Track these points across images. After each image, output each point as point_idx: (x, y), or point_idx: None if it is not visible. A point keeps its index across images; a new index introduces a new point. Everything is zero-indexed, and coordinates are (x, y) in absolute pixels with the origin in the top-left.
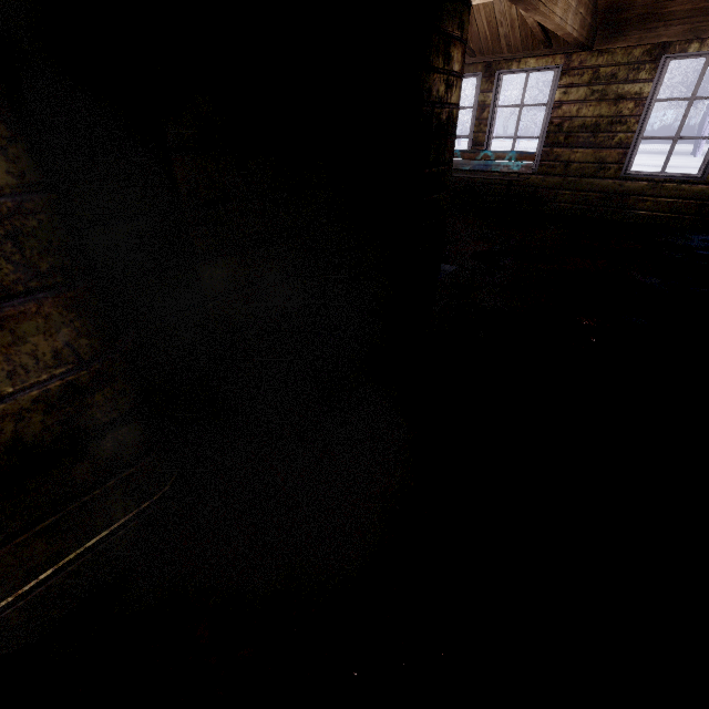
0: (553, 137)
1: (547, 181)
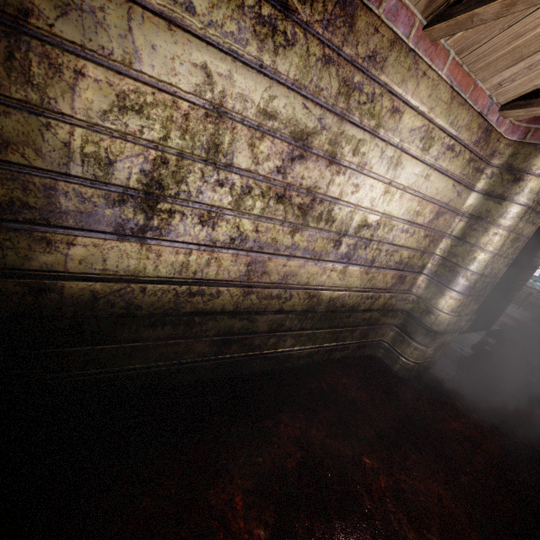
0: None
1: None
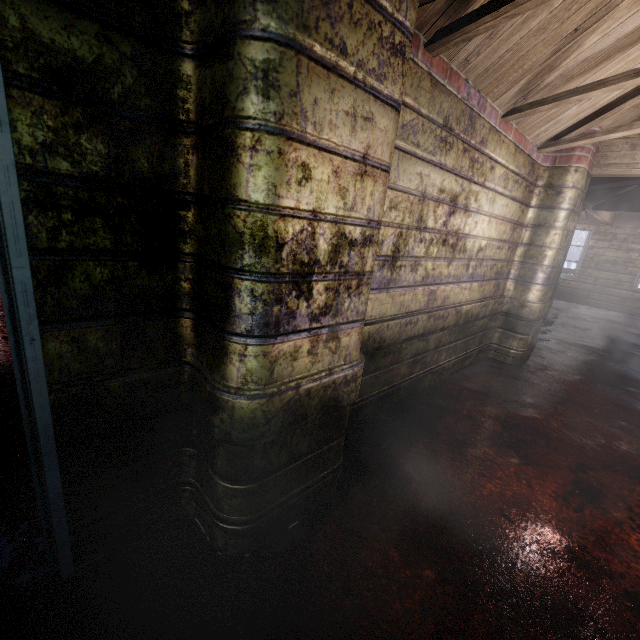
0: (587, 264)
1: (582, 286)
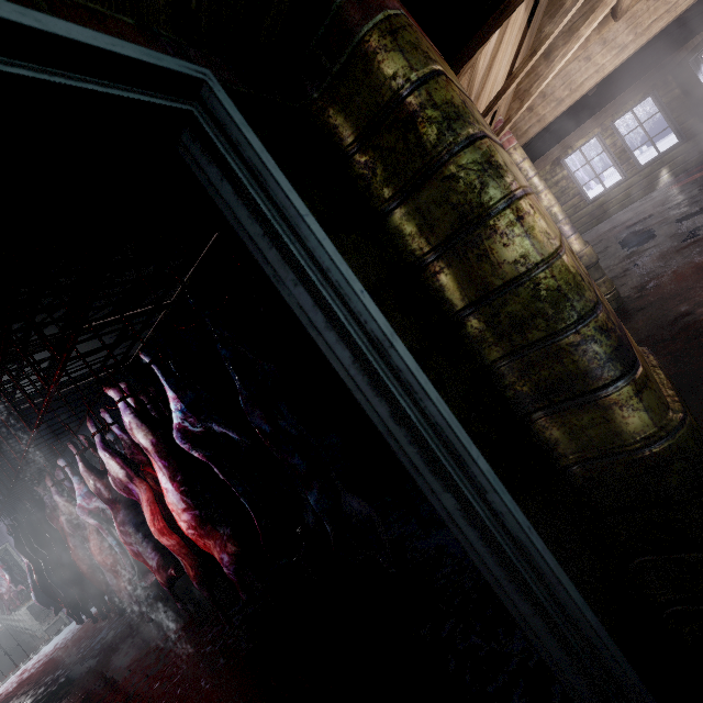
0: None
1: None
